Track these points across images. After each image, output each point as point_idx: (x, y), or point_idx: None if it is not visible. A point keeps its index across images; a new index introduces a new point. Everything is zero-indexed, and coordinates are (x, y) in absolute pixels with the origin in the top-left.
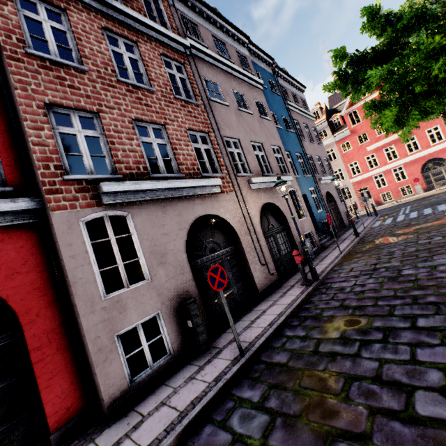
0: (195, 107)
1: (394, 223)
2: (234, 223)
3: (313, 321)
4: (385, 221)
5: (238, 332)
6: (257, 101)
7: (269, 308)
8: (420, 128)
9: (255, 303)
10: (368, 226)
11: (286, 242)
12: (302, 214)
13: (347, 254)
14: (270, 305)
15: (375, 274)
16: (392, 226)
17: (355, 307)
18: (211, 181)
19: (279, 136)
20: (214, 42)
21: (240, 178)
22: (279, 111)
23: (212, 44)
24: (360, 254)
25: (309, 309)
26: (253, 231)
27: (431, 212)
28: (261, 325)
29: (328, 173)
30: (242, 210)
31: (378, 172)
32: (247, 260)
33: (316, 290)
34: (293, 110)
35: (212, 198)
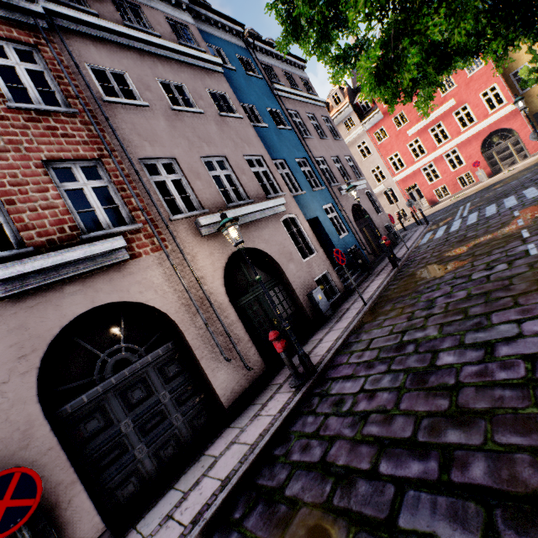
0: (66, 118)
1: (446, 236)
2: (165, 304)
3: (263, 516)
4: (436, 232)
5: (147, 536)
6: (213, 91)
7: (224, 453)
8: (472, 92)
9: (217, 432)
10: (413, 244)
11: (283, 302)
12: (311, 250)
13: (375, 303)
14: (229, 443)
15: (398, 360)
16: (443, 243)
17: (339, 475)
18: (98, 246)
19: (259, 139)
20: (118, 5)
21: (179, 221)
22: (262, 101)
23: (111, 8)
24: (390, 305)
25: (275, 462)
26: (210, 306)
27: (495, 212)
28: (186, 515)
29: (354, 177)
30: (180, 277)
31: (427, 162)
32: (198, 361)
33: (306, 401)
34: (287, 97)
35: (111, 272)
